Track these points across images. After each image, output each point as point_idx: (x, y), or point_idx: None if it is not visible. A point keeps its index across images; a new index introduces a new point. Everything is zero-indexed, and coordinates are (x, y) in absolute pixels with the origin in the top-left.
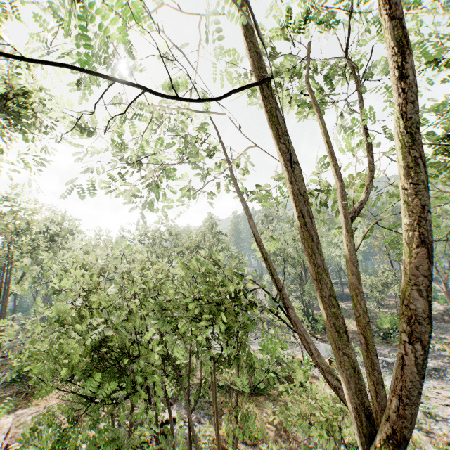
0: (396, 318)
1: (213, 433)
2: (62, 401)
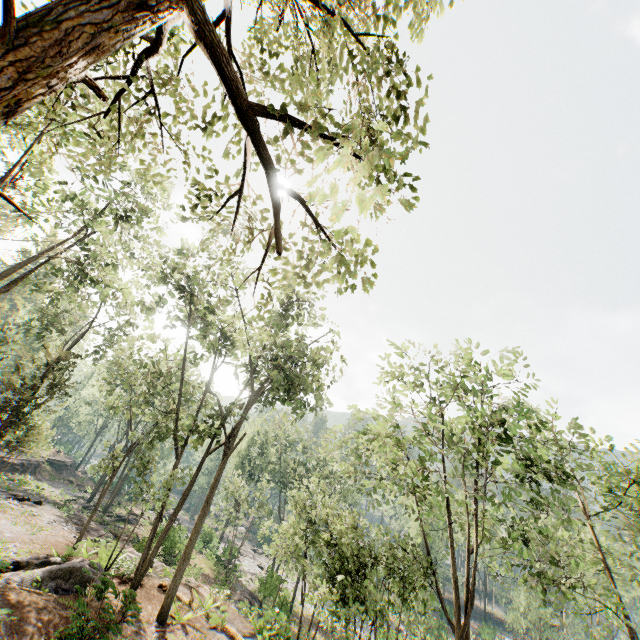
0: None
1: None
2: None
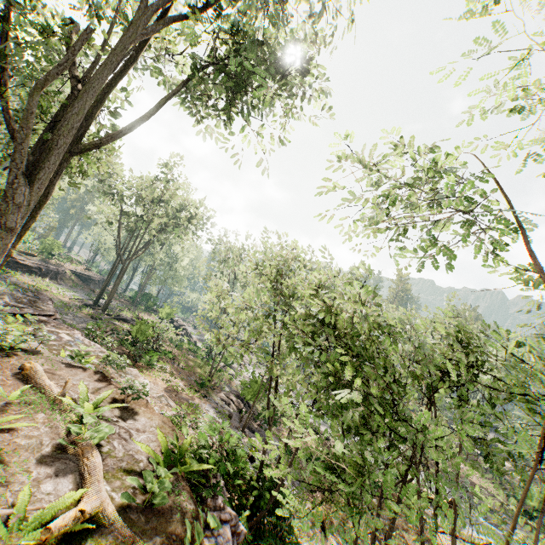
0: (540, 500)
1: (307, 505)
2: (168, 386)
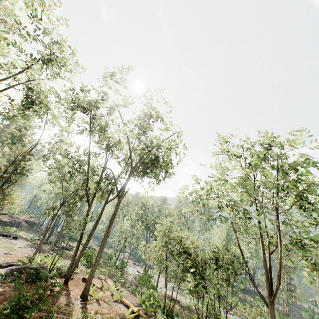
0: None
1: None
2: None
